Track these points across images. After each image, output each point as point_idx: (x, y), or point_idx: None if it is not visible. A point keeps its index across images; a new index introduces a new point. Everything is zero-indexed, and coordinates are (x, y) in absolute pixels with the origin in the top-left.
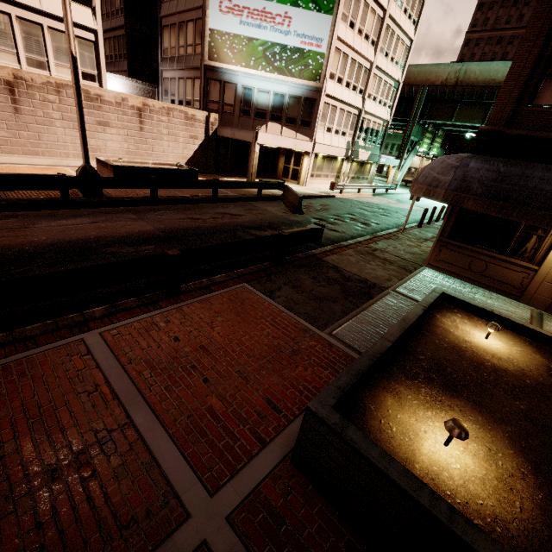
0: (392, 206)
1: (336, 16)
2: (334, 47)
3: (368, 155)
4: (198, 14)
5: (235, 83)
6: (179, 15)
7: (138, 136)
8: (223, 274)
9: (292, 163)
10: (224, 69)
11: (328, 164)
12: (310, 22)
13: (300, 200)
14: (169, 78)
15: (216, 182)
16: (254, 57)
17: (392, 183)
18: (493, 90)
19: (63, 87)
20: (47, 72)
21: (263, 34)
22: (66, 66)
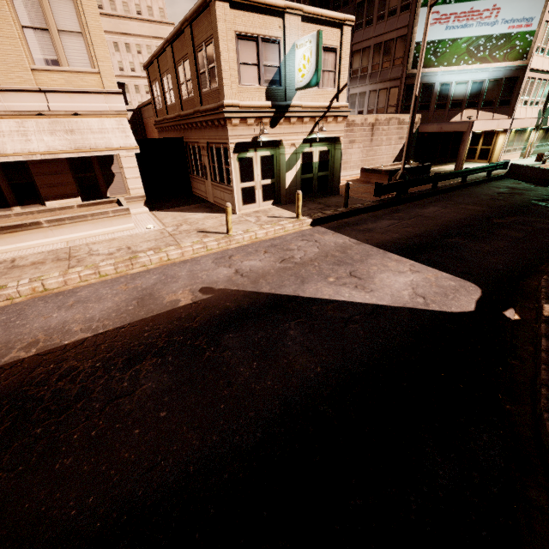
0: None
1: None
2: (544, 22)
3: None
4: (400, 32)
5: (433, 82)
6: (375, 39)
7: (368, 146)
8: None
9: (481, 143)
10: (424, 73)
11: (517, 137)
12: (520, 6)
13: None
14: (357, 93)
15: (469, 170)
16: (457, 55)
17: None
18: None
19: None
20: None
21: (468, 32)
22: None
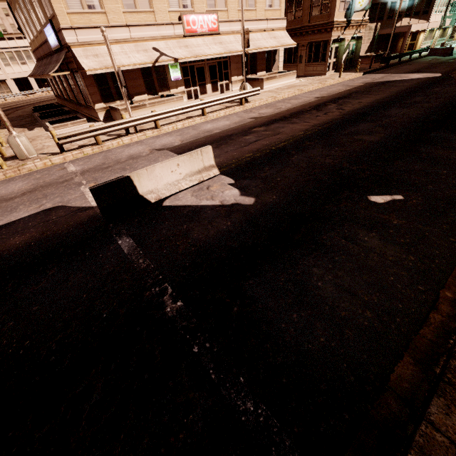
0: None
1: None
2: None
3: (450, 22)
4: None
5: (387, 2)
6: None
7: None
8: None
9: (409, 40)
10: None
11: (429, 35)
12: None
13: (453, 49)
14: None
15: (413, 51)
16: None
17: None
18: None
19: None
20: None
21: None
22: None
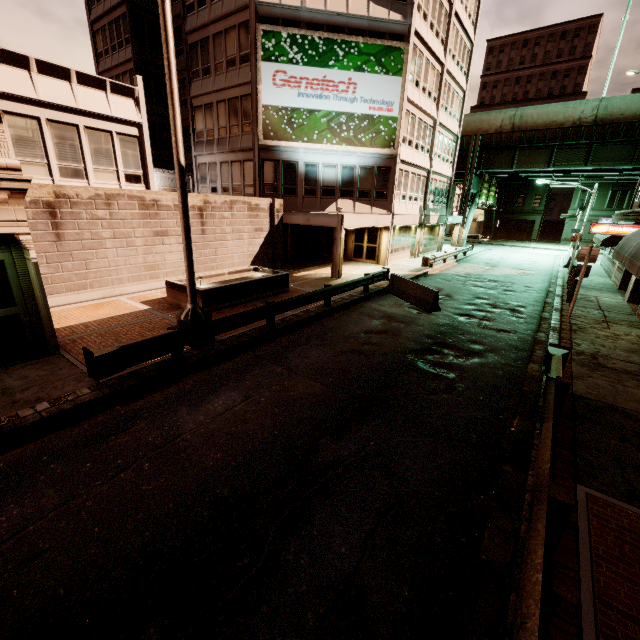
0: (495, 274)
1: (405, 77)
2: (404, 110)
3: (437, 217)
4: (245, 90)
5: (296, 160)
6: (217, 94)
7: (200, 241)
8: (530, 472)
9: (366, 240)
10: (282, 147)
11: (403, 235)
12: (377, 86)
13: (436, 295)
14: (206, 163)
15: (331, 289)
16: (317, 130)
17: (457, 242)
18: (556, 132)
19: (114, 198)
20: (85, 181)
21: (326, 105)
22: (107, 170)
